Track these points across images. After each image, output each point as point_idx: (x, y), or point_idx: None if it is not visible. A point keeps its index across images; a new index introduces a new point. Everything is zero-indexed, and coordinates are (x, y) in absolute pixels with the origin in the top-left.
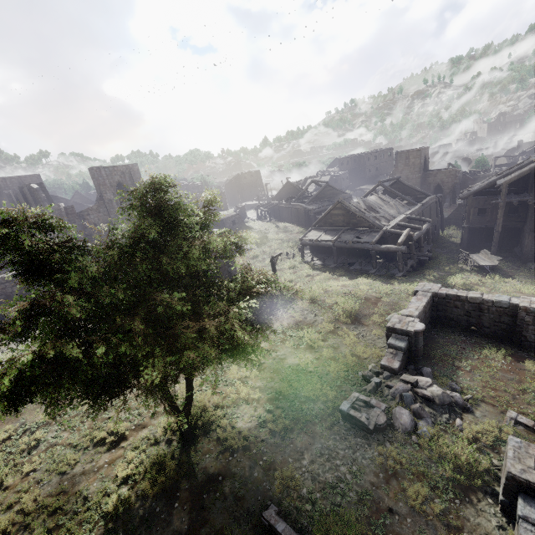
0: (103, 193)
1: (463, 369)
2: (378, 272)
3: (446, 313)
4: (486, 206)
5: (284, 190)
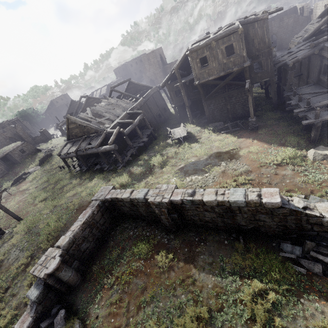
0: None
1: (107, 286)
2: (110, 167)
3: (121, 211)
4: (178, 88)
5: (72, 107)
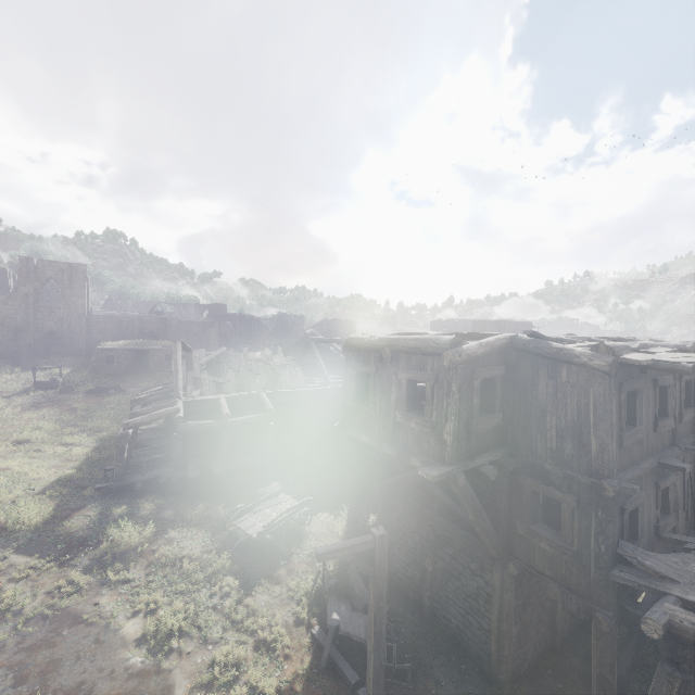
0: (20, 285)
1: None
2: None
3: None
4: None
5: None
